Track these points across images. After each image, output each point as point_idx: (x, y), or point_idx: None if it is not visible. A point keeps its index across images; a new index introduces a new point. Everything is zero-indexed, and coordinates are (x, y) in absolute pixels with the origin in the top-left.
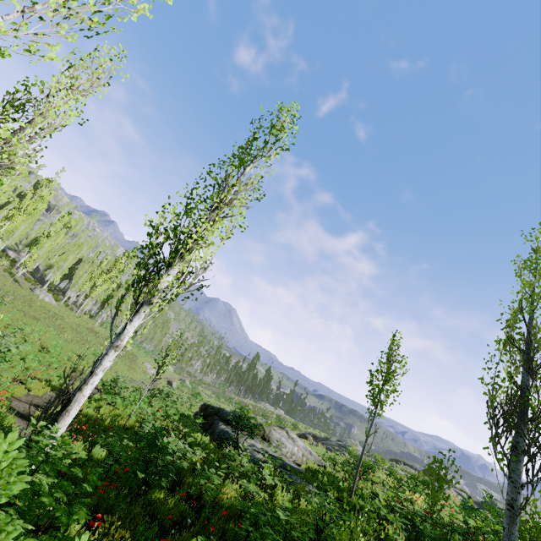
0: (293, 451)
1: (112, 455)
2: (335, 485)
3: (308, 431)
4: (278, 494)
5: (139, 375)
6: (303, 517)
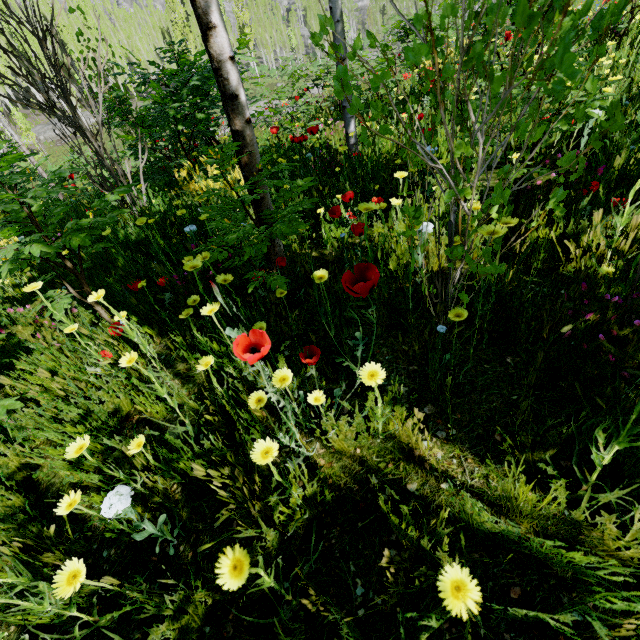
0: None
1: None
2: None
3: None
4: None
5: None
6: None
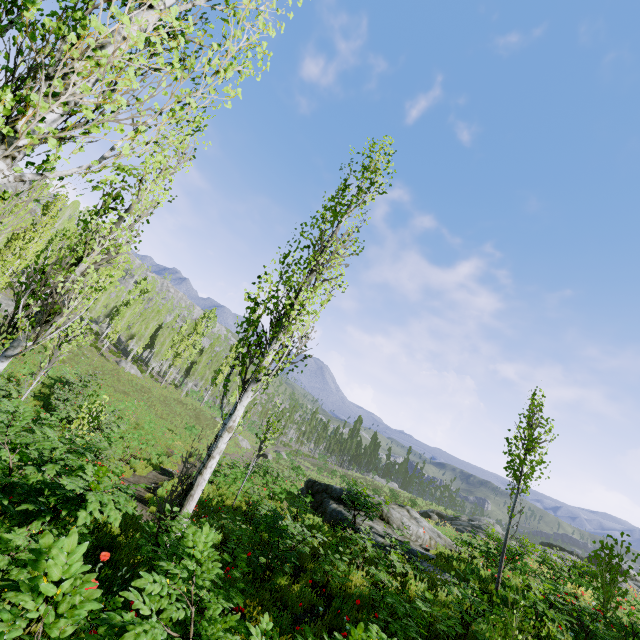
0: (418, 534)
1: (229, 538)
2: (475, 574)
3: (431, 508)
4: (410, 584)
5: (232, 448)
6: (443, 610)
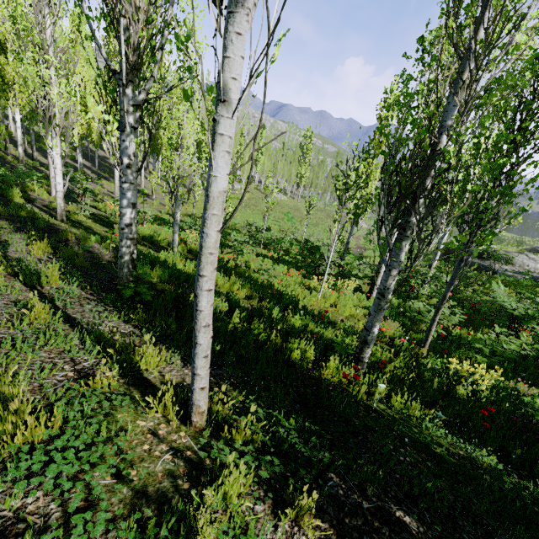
0: (536, 268)
1: None
2: None
3: (538, 244)
4: (538, 290)
5: (359, 231)
6: None
